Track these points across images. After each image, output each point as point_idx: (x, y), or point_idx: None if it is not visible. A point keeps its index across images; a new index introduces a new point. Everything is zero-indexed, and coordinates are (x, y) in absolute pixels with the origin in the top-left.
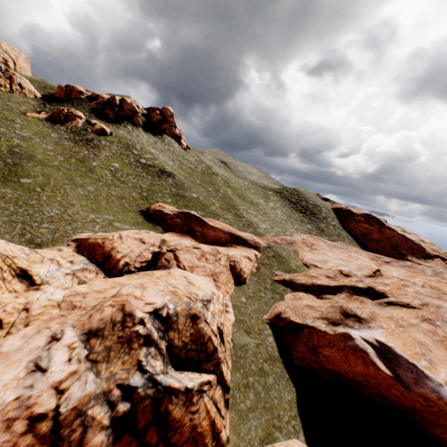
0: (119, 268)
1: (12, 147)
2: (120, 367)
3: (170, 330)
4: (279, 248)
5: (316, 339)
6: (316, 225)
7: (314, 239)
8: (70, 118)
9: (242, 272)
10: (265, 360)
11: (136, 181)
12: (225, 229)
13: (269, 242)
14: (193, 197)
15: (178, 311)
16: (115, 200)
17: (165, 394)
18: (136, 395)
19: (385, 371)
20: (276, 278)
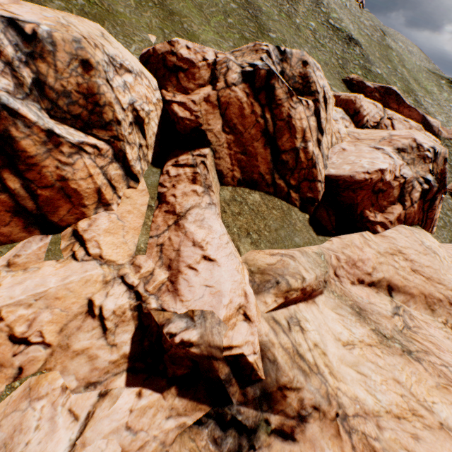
0: (363, 123)
1: None
2: (420, 169)
3: (434, 162)
4: None
5: None
6: None
7: None
8: None
9: None
10: (448, 210)
11: (330, 47)
12: (419, 111)
13: (448, 134)
14: (378, 73)
15: (440, 153)
16: (323, 65)
17: (440, 189)
18: (430, 184)
19: None
20: None
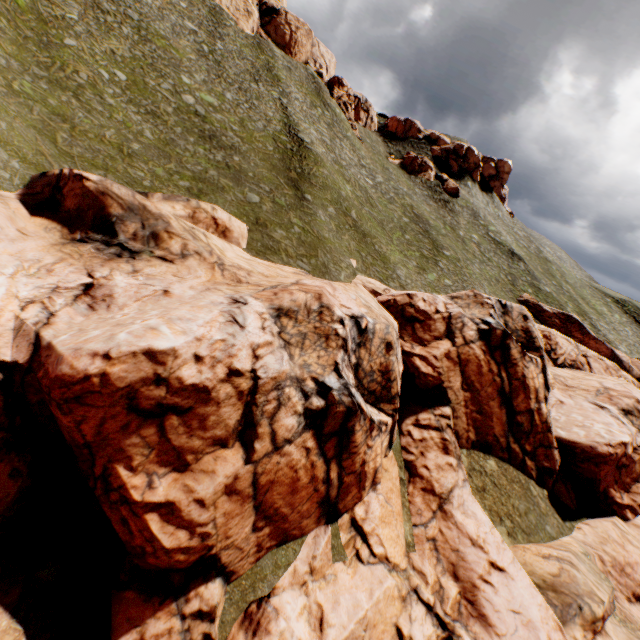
0: (560, 361)
1: (410, 207)
2: None
3: None
4: None
5: None
6: None
7: None
8: (422, 169)
9: None
10: None
11: (496, 261)
12: (606, 344)
13: (639, 370)
14: (547, 291)
15: None
16: (495, 282)
17: None
18: None
19: None
20: None
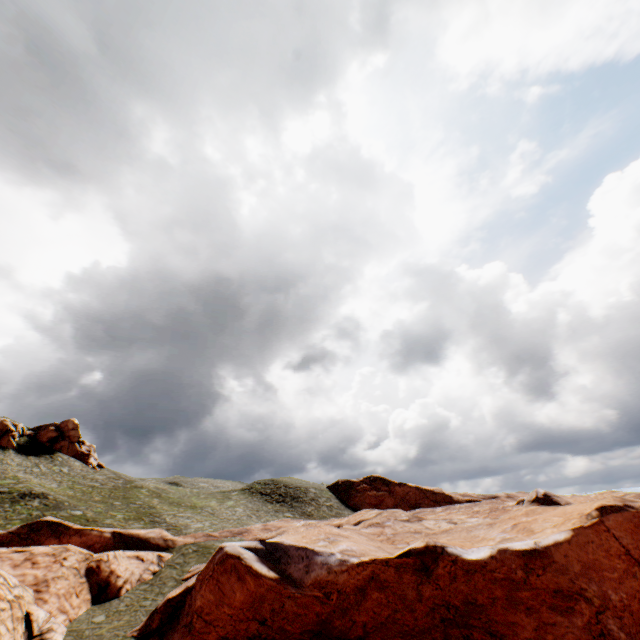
0: None
1: None
2: None
3: None
4: (211, 541)
5: (194, 597)
6: (301, 510)
7: (285, 521)
8: None
9: (114, 575)
10: None
11: None
12: (107, 528)
13: (197, 537)
14: (74, 514)
15: None
16: None
17: None
18: None
19: (268, 575)
20: (188, 574)
